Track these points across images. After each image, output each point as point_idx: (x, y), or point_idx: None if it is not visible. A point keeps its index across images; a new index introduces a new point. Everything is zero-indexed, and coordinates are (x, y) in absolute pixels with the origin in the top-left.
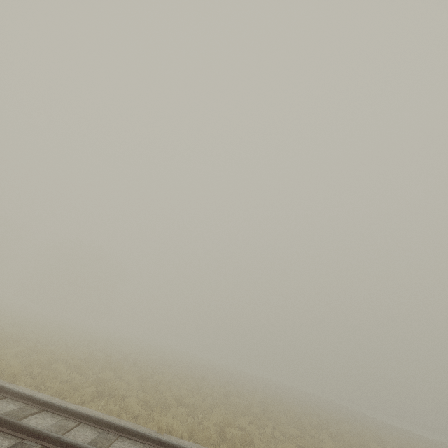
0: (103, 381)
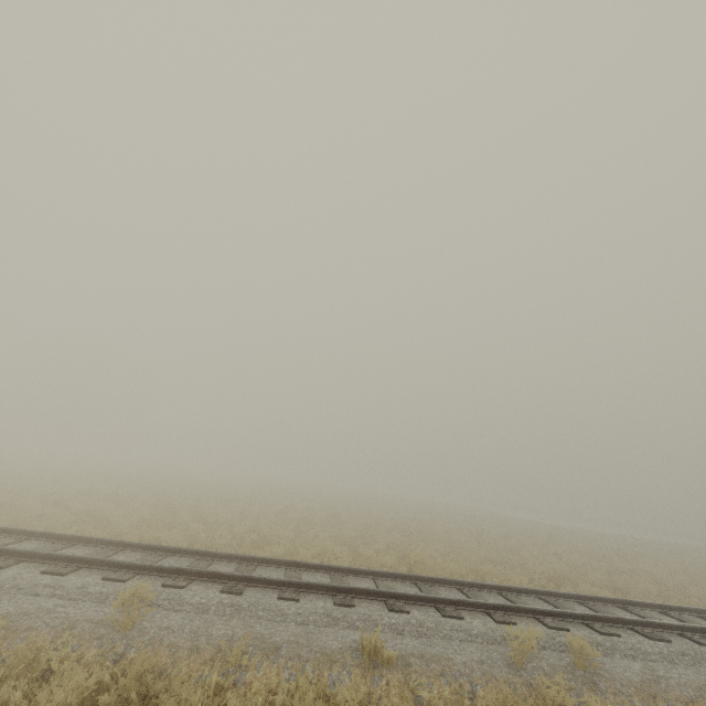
0: (93, 511)
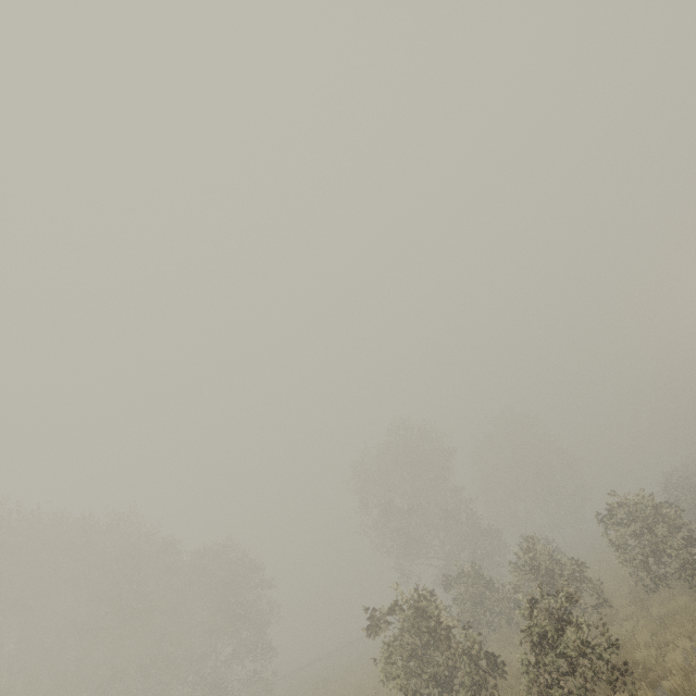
0: None
